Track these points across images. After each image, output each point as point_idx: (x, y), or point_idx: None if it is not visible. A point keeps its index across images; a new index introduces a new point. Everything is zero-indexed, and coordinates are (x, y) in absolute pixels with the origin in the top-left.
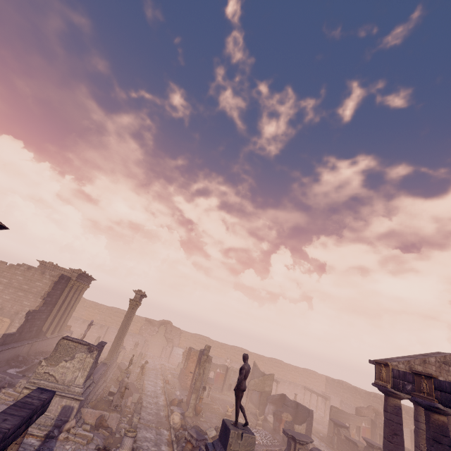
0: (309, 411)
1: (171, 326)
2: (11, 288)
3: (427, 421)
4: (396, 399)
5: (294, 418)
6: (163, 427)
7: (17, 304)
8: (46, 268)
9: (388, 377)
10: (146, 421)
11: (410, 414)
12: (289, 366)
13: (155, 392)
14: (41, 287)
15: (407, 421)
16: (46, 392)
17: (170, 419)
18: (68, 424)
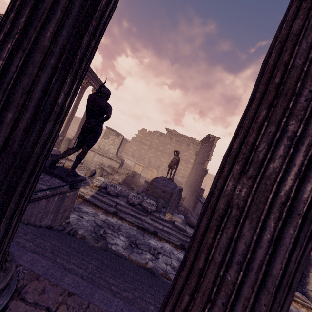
0: None
1: None
2: (152, 148)
3: None
4: None
5: None
6: None
7: (158, 160)
8: (172, 135)
9: None
10: None
11: None
12: None
13: None
14: (171, 149)
15: None
16: None
17: None
18: None
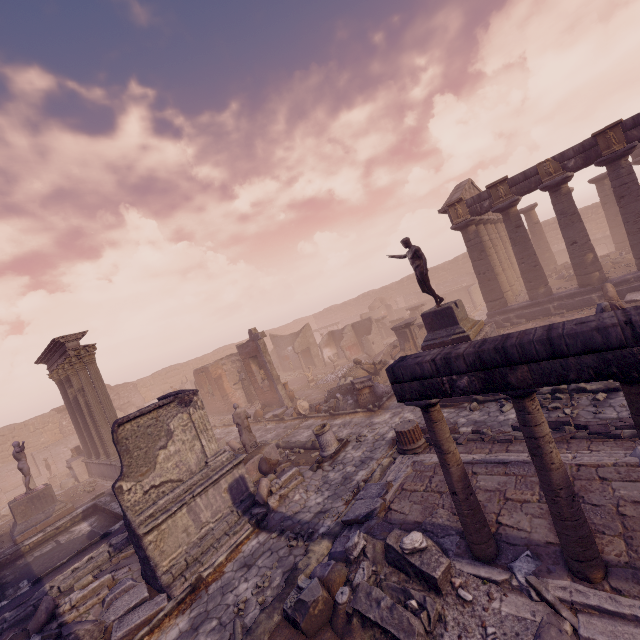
0: (369, 319)
1: (112, 389)
2: None
3: (508, 219)
4: (473, 226)
5: (356, 338)
6: (298, 424)
7: None
8: None
9: (465, 210)
10: (275, 438)
11: (394, 288)
12: (280, 329)
13: (217, 435)
14: None
15: (394, 295)
16: (413, 357)
17: (300, 411)
18: (263, 489)
